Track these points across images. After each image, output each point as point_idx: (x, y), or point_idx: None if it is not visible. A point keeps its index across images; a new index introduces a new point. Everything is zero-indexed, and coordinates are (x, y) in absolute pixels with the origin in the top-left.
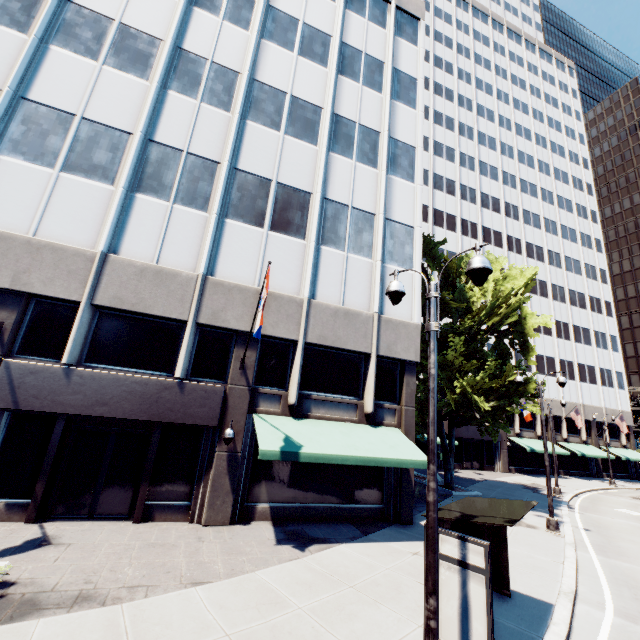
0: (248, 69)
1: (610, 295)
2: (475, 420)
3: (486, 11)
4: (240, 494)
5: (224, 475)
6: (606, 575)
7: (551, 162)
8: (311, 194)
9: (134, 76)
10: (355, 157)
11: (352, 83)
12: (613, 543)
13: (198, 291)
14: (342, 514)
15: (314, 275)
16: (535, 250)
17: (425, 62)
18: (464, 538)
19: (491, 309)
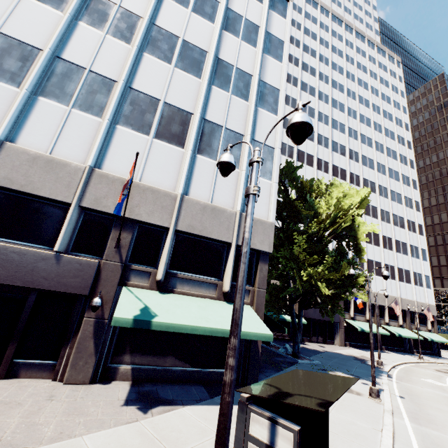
0: (149, 15)
1: (422, 220)
2: (319, 304)
3: (341, 18)
4: (104, 356)
5: (89, 338)
6: (419, 444)
7: (383, 124)
8: (192, 114)
9: (50, 7)
10: (231, 91)
11: (233, 37)
12: (423, 410)
13: (84, 179)
14: (197, 377)
15: (189, 177)
16: (369, 184)
17: (297, 48)
18: (274, 420)
19: (333, 218)
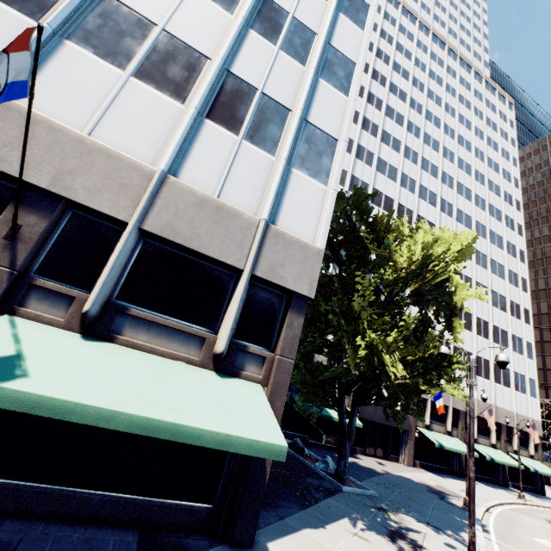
0: None
1: (529, 303)
2: (383, 400)
3: (444, 40)
4: None
5: None
6: None
7: (486, 174)
8: (209, 59)
9: None
10: (280, 45)
11: None
12: None
13: None
14: (133, 514)
15: (184, 149)
16: None
17: (385, 64)
18: None
19: (418, 267)
